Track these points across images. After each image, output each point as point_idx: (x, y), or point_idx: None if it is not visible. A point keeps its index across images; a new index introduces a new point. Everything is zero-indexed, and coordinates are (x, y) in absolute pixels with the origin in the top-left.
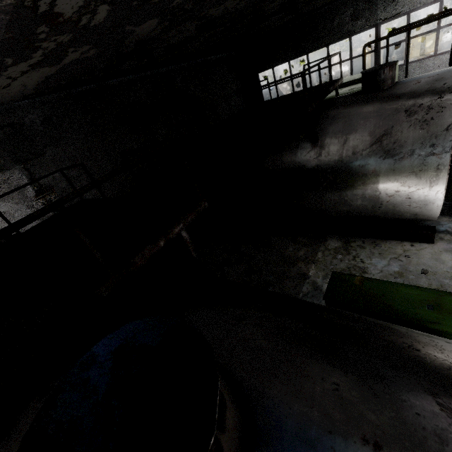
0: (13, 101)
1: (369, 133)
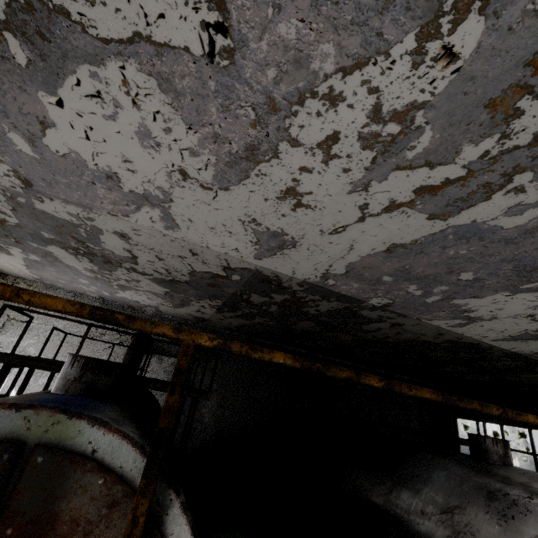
0: (222, 328)
1: (444, 495)
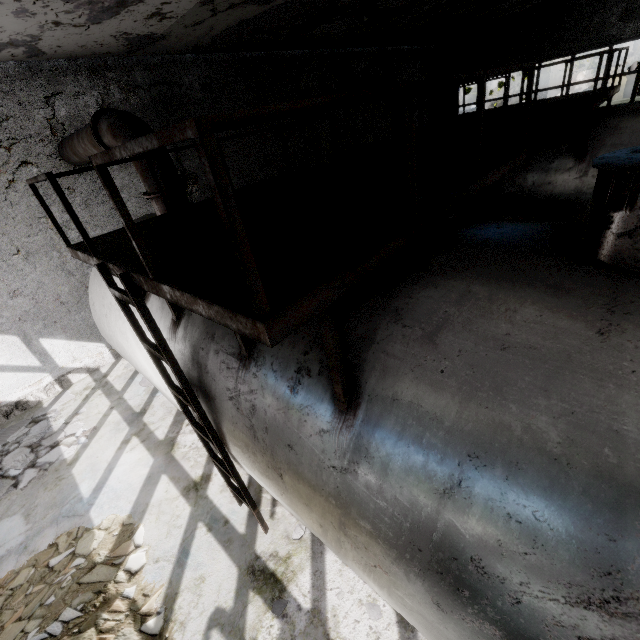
0: (179, 51)
1: None
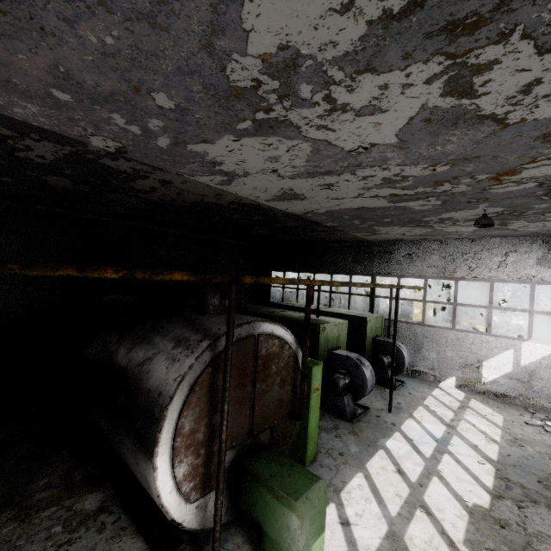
0: None
1: (146, 350)
